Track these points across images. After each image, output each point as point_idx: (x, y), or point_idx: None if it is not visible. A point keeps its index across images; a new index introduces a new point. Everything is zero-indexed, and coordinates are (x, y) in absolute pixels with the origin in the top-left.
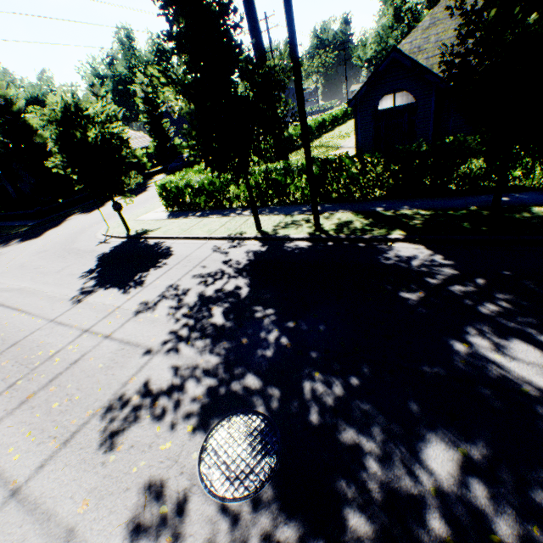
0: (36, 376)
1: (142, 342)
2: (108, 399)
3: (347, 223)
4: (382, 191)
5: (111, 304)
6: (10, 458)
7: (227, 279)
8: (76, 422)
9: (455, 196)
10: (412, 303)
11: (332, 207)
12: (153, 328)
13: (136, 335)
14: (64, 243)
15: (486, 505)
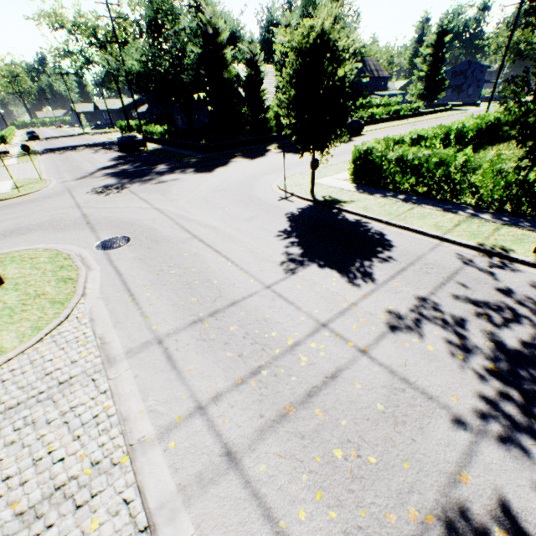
0: (282, 372)
1: (432, 392)
2: (434, 498)
3: None
4: None
5: (339, 293)
6: (307, 535)
7: (533, 328)
8: (396, 521)
9: None
10: None
11: None
12: (438, 372)
13: (412, 372)
14: (239, 187)
15: None
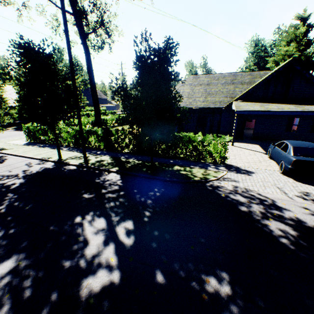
0: None
1: None
2: None
3: (102, 161)
4: (128, 149)
5: None
6: None
7: (14, 179)
8: None
9: (157, 157)
10: (84, 199)
11: (105, 153)
12: None
13: None
14: None
15: (0, 285)
